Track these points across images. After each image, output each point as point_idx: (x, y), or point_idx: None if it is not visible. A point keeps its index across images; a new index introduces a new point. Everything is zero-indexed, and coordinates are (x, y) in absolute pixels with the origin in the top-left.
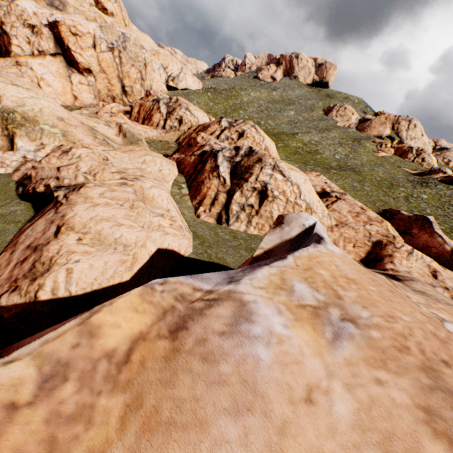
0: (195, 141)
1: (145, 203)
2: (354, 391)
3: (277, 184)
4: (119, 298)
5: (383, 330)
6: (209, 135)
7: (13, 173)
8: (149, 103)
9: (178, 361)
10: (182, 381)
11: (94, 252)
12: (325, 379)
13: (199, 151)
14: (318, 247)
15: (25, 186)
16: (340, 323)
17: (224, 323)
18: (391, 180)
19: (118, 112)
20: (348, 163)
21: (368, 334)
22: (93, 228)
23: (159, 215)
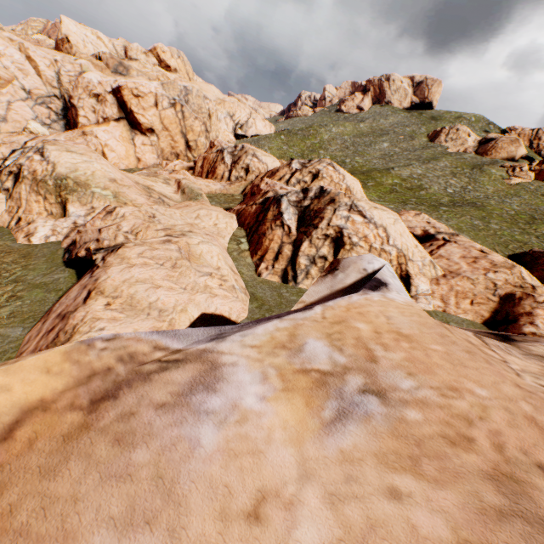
0: (258, 189)
1: (190, 261)
2: (342, 507)
3: (356, 228)
4: (33, 355)
5: (430, 409)
6: (278, 181)
7: (63, 240)
8: (213, 155)
9: (80, 441)
10: (70, 470)
11: (123, 318)
12: (293, 483)
13: (261, 199)
14: (370, 294)
15: (70, 252)
16: (356, 397)
17: (170, 392)
18: (532, 213)
19: (182, 169)
20: (466, 196)
21: (399, 414)
22: (126, 291)
23: (206, 274)
